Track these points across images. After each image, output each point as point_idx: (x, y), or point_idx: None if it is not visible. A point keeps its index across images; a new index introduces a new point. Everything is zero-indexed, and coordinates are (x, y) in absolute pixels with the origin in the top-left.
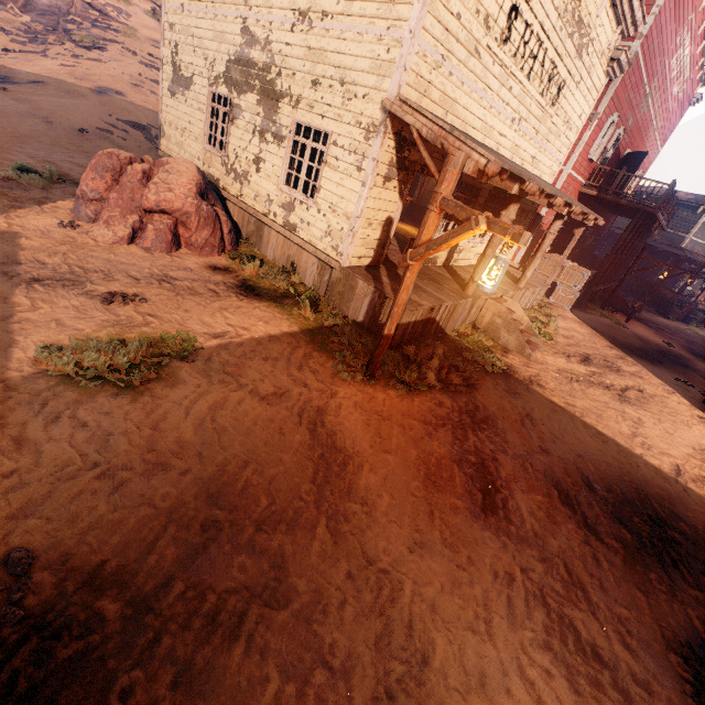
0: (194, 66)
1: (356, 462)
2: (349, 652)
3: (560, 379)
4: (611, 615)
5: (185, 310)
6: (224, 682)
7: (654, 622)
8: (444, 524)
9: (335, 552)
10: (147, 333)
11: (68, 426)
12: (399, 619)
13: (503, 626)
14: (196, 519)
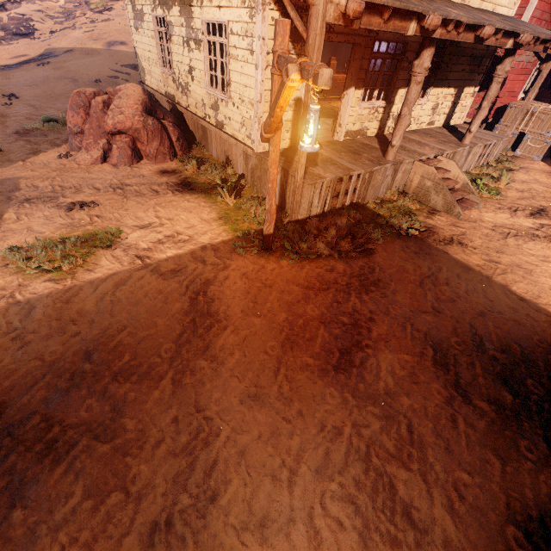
0: None
1: (222, 324)
2: (149, 482)
3: (491, 236)
4: (446, 478)
5: (126, 209)
6: (40, 492)
7: (502, 491)
8: (286, 380)
9: (170, 400)
10: (89, 230)
11: (7, 303)
12: (203, 460)
13: (308, 476)
14: (69, 370)
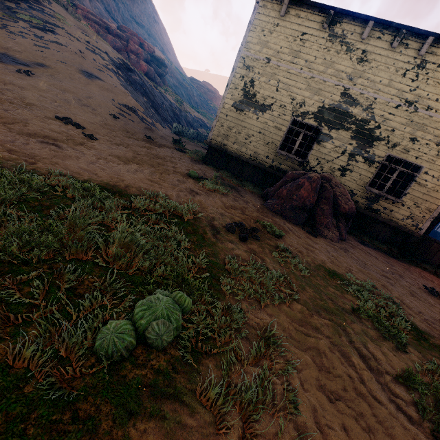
0: (274, 99)
1: None
2: None
3: None
4: None
5: (435, 287)
6: None
7: None
8: None
9: None
10: None
11: None
12: None
13: None
14: None
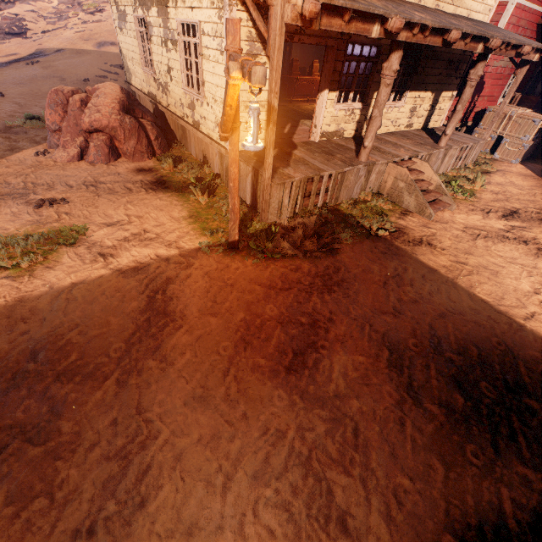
0: None
1: (177, 324)
2: (77, 487)
3: (461, 237)
4: (387, 484)
5: (97, 206)
6: None
7: (443, 498)
8: (235, 381)
9: (112, 401)
10: (55, 227)
11: None
12: (137, 464)
13: (243, 482)
14: (12, 369)
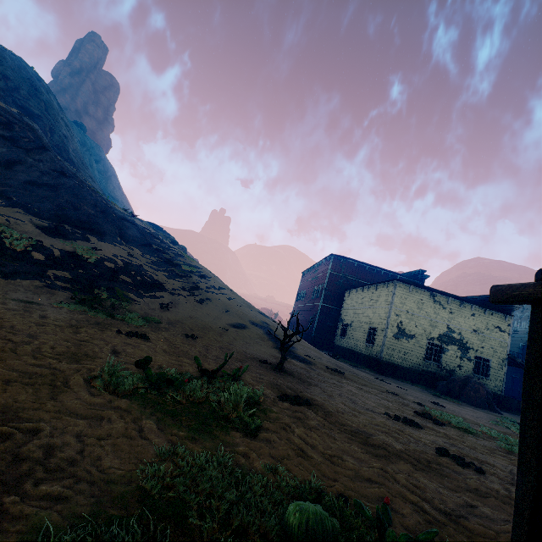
0: (415, 331)
1: None
2: None
3: None
4: None
5: None
6: None
7: None
8: None
9: None
10: None
11: None
12: None
13: None
14: None
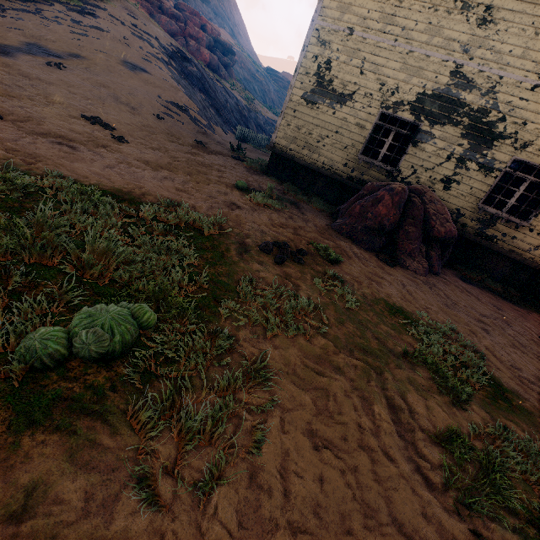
0: (357, 86)
1: None
2: None
3: None
4: None
5: None
6: None
7: None
8: None
9: None
10: None
11: None
12: None
13: None
14: None
